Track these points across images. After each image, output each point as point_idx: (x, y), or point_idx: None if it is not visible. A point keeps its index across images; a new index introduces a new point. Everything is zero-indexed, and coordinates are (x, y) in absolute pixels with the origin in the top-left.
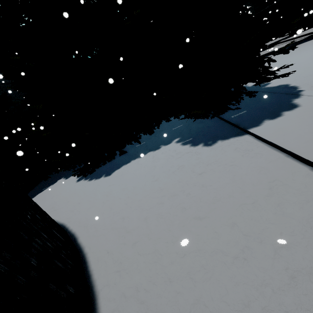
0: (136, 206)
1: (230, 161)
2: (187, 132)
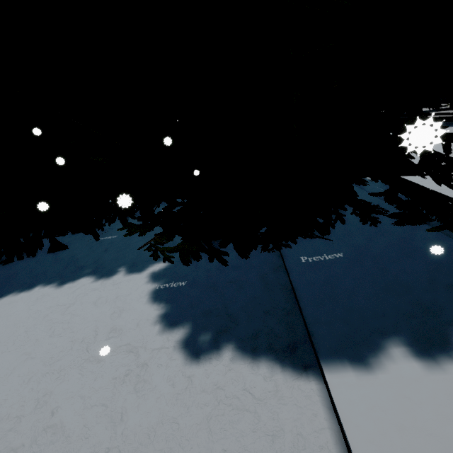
0: None
1: None
2: None
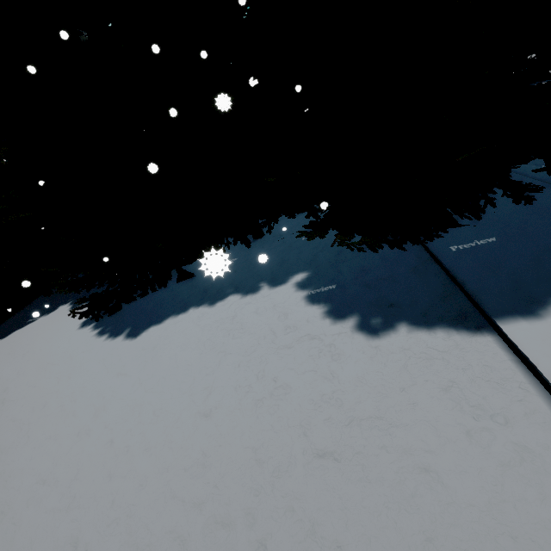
0: (124, 508)
1: (422, 441)
2: (330, 260)
